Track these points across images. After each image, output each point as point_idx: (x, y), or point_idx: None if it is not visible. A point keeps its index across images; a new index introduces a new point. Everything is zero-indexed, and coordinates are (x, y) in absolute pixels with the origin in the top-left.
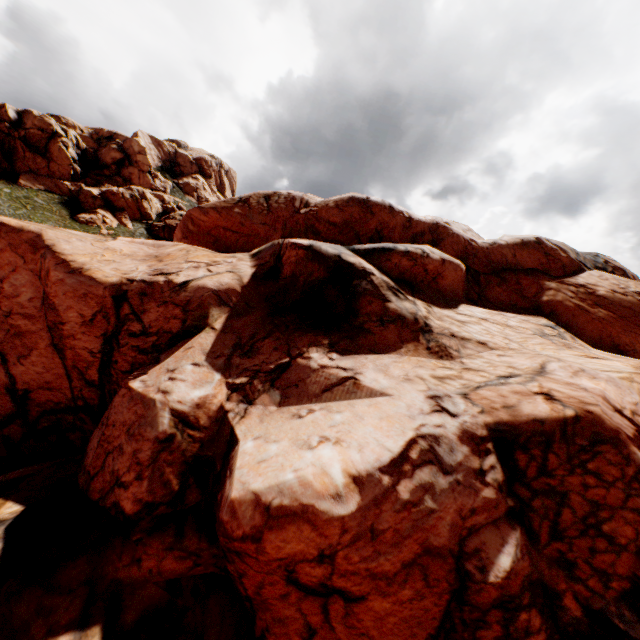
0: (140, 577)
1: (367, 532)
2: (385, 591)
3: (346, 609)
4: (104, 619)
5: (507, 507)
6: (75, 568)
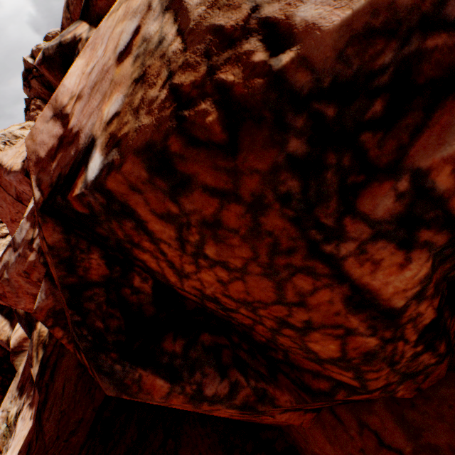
0: None
1: (0, 295)
2: None
3: None
4: None
5: (43, 264)
6: None
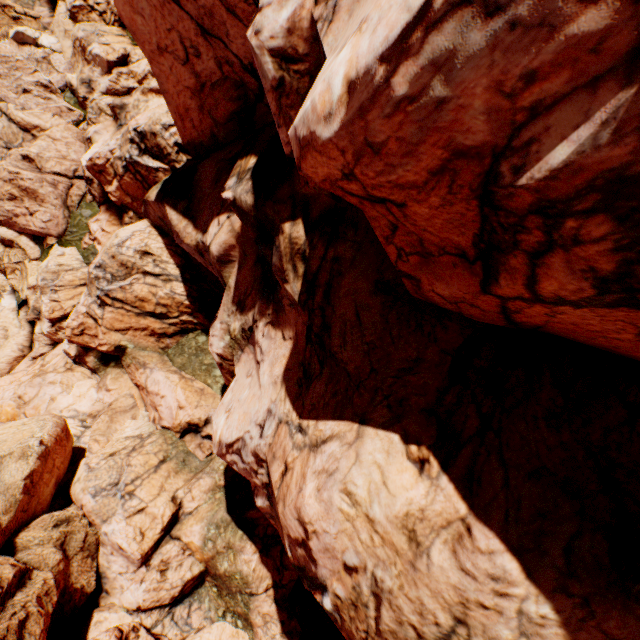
0: (314, 193)
1: (366, 149)
2: (416, 200)
3: (401, 213)
4: (302, 216)
5: (637, 40)
6: (284, 191)
